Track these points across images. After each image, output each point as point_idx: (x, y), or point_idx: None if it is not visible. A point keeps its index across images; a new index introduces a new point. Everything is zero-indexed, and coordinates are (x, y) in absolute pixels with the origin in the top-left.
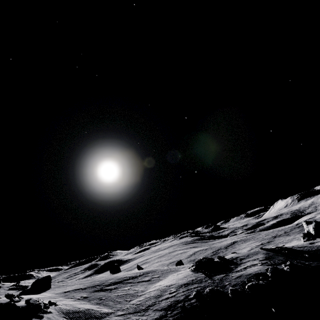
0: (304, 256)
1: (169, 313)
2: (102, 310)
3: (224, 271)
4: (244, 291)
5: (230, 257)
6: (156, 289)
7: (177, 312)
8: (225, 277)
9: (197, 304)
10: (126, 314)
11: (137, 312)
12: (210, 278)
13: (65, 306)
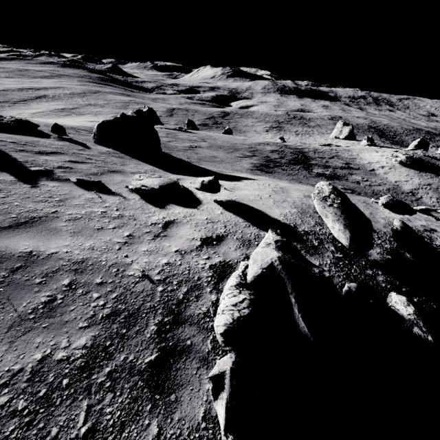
0: None
1: None
2: None
3: None
4: None
5: None
6: (419, 188)
7: None
8: None
9: None
10: None
11: None
12: None
13: (435, 216)
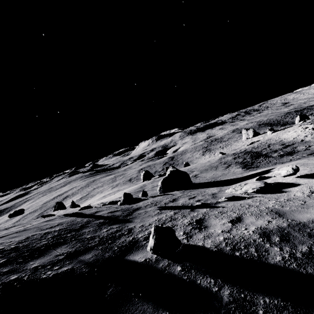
0: None
1: None
2: None
3: None
4: None
5: None
6: None
7: None
8: None
9: None
10: None
11: None
12: None
13: None
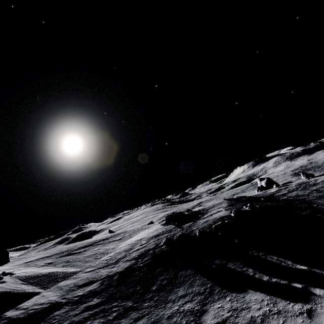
0: (260, 200)
1: (140, 261)
2: (69, 271)
3: (192, 220)
4: (210, 231)
5: (197, 209)
6: (127, 245)
7: (148, 259)
8: (193, 224)
9: (167, 249)
10: (95, 269)
11: (107, 266)
12: (179, 227)
13: (24, 274)
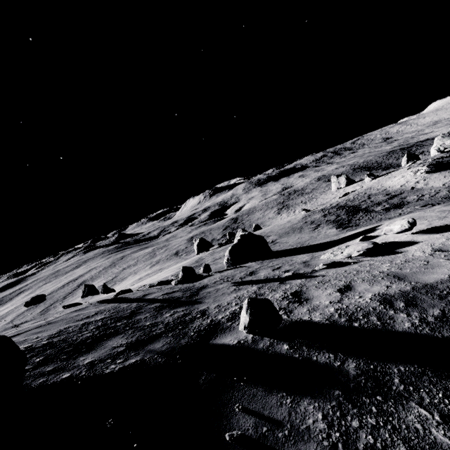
0: None
1: None
2: None
3: None
4: None
5: None
6: None
7: None
8: None
9: None
10: None
11: None
12: None
13: None
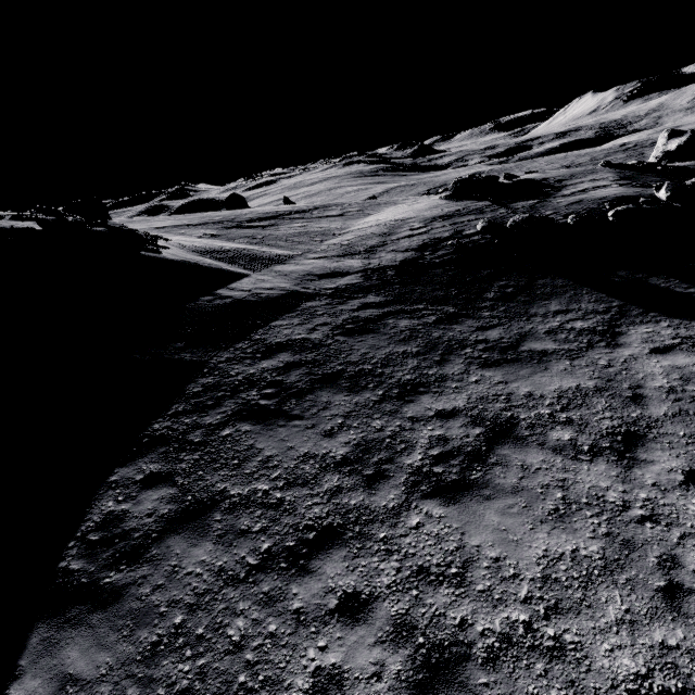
0: None
1: (429, 255)
2: (274, 252)
3: (531, 197)
4: (604, 220)
5: (527, 178)
6: (373, 226)
7: (447, 253)
8: (540, 204)
9: (488, 242)
10: (328, 257)
11: (352, 255)
12: (502, 207)
13: (189, 243)
